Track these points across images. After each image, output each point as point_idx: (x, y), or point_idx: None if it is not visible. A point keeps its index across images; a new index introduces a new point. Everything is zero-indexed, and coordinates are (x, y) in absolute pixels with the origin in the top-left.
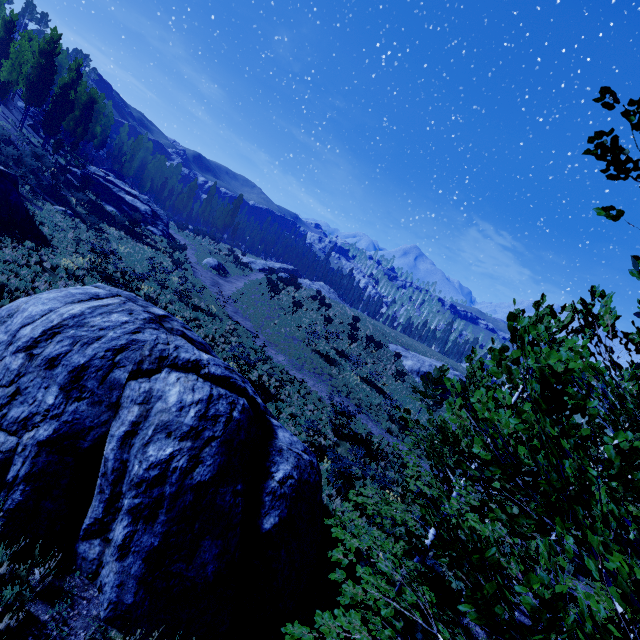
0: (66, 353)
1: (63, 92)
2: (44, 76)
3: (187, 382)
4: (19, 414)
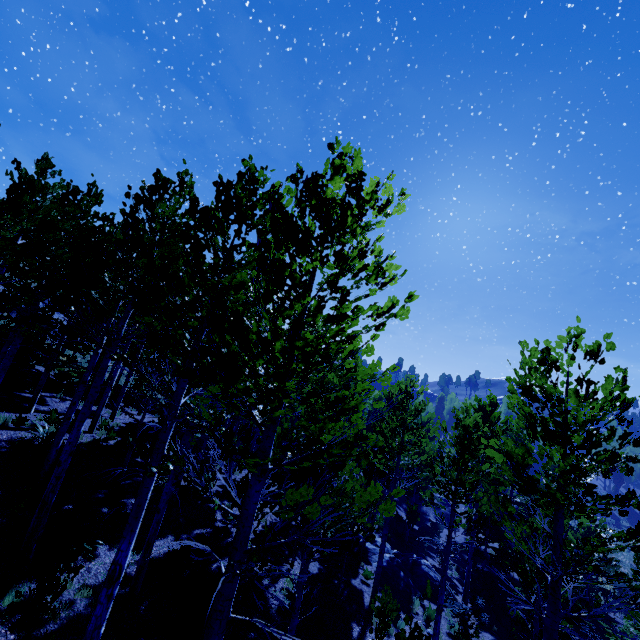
0: None
1: None
2: None
3: None
4: None
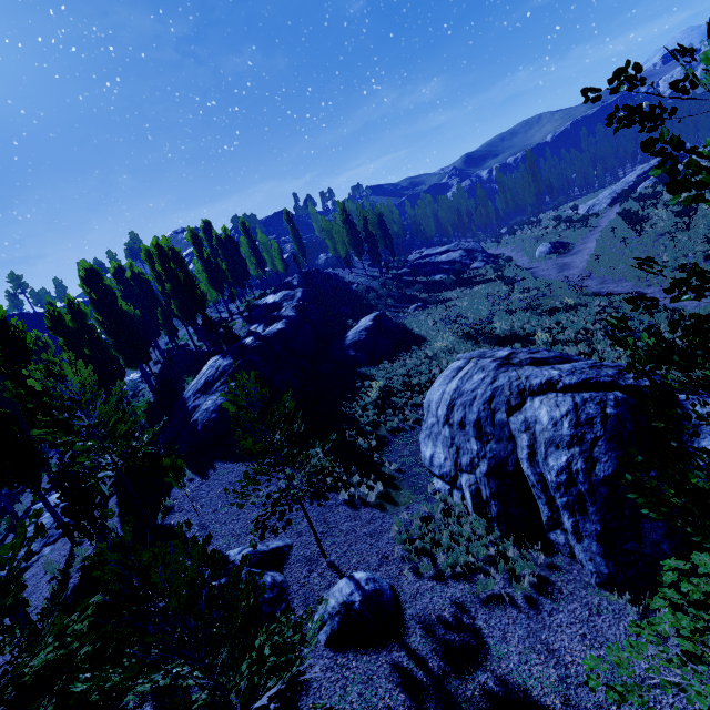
0: (464, 416)
1: (366, 232)
2: (353, 234)
3: (549, 402)
4: (466, 461)
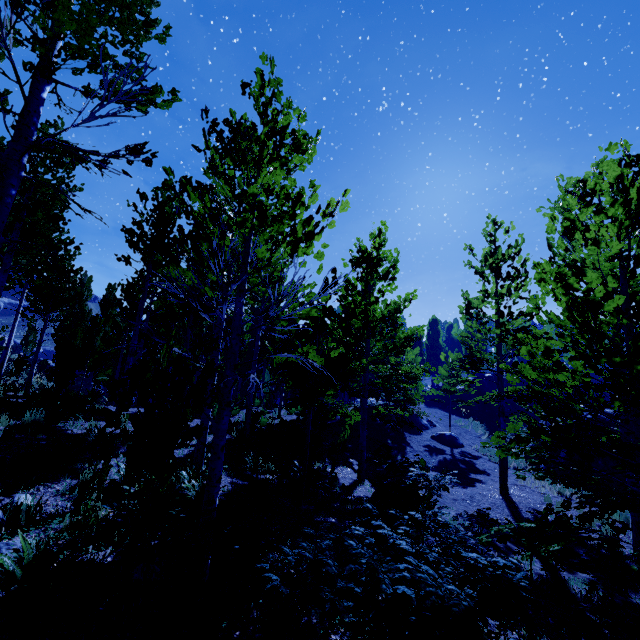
0: None
1: None
2: None
3: None
4: None
